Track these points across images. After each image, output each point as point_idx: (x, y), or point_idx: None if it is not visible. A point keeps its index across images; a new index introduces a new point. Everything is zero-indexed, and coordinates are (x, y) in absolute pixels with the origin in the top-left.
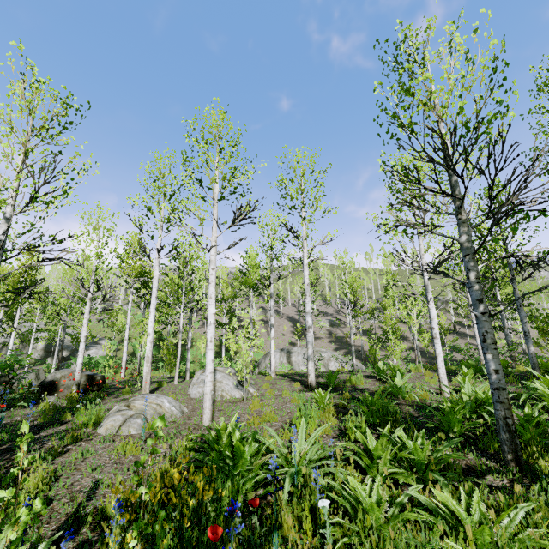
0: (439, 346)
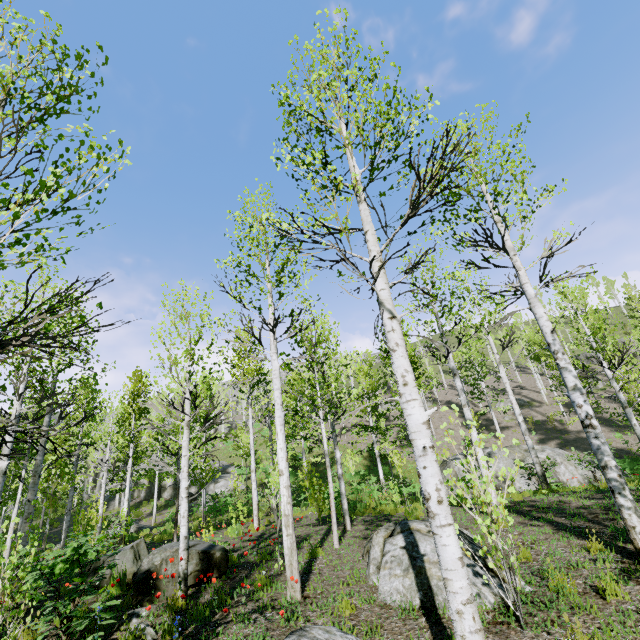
0: None
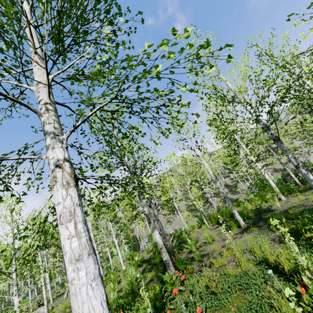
0: (119, 253)
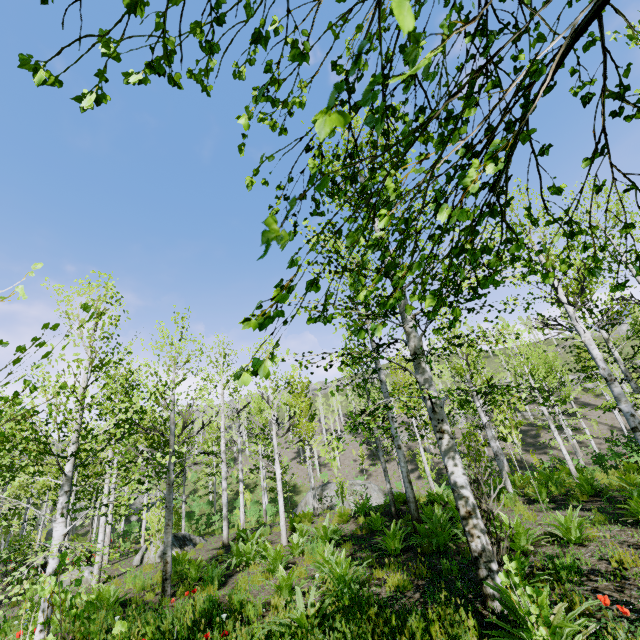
0: (280, 501)
